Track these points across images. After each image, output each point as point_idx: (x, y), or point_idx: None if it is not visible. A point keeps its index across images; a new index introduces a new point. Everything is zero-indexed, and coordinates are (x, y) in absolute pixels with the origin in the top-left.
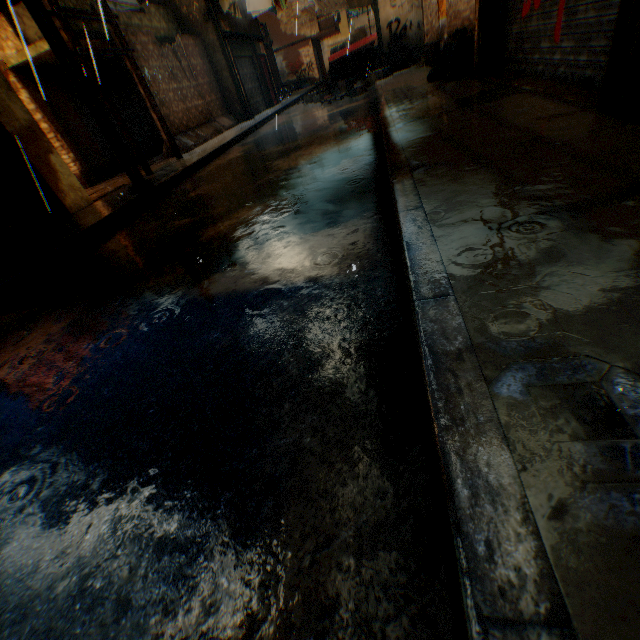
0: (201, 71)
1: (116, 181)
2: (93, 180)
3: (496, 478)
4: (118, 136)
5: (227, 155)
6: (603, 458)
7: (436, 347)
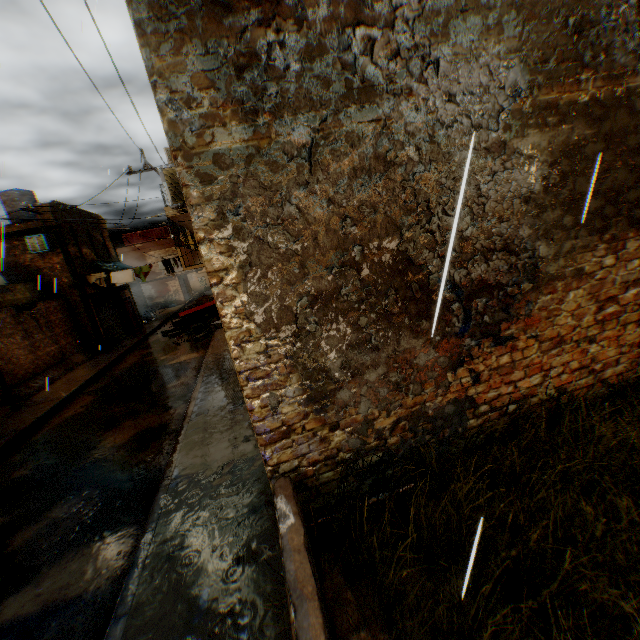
0: (62, 322)
1: None
2: None
3: None
4: None
5: (70, 408)
6: None
7: None
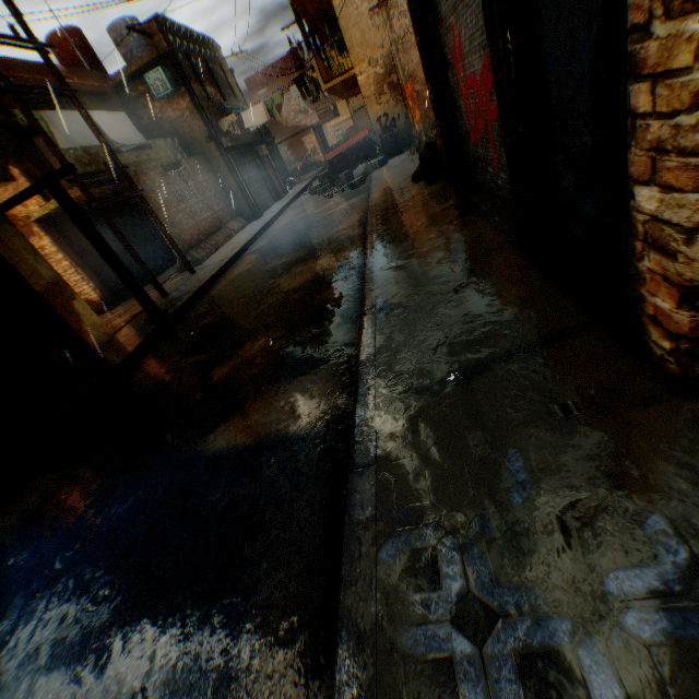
0: (208, 184)
1: (134, 303)
2: (113, 303)
3: (364, 624)
4: (133, 278)
5: (237, 267)
6: (421, 605)
7: (354, 517)
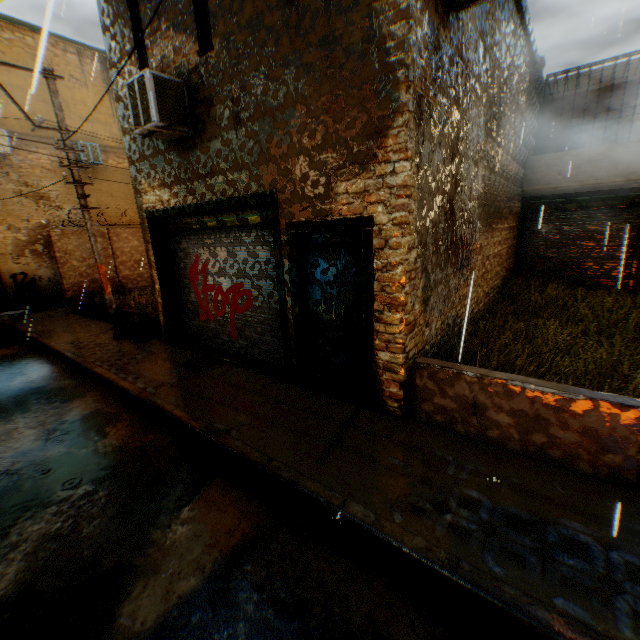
0: None
1: None
2: None
3: (424, 543)
4: None
5: None
6: (429, 519)
7: (369, 521)
